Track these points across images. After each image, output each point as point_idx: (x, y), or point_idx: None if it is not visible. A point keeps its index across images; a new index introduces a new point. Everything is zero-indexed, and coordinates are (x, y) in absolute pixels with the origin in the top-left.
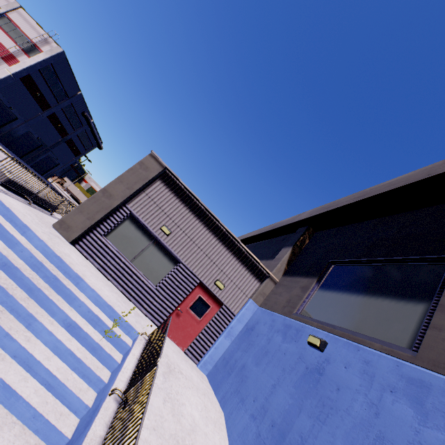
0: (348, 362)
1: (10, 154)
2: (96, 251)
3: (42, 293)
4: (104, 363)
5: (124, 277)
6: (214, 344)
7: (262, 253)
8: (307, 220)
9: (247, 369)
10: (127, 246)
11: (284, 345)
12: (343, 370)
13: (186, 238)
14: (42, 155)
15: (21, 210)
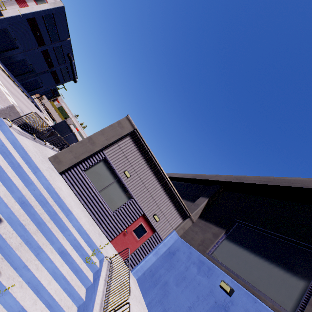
0: (247, 309)
1: (8, 73)
2: (76, 181)
3: (46, 226)
4: (82, 282)
5: (93, 203)
6: (145, 258)
7: (183, 193)
8: (222, 182)
9: (169, 286)
10: (98, 180)
11: (198, 277)
12: None
13: (140, 182)
14: (31, 78)
15: (32, 150)
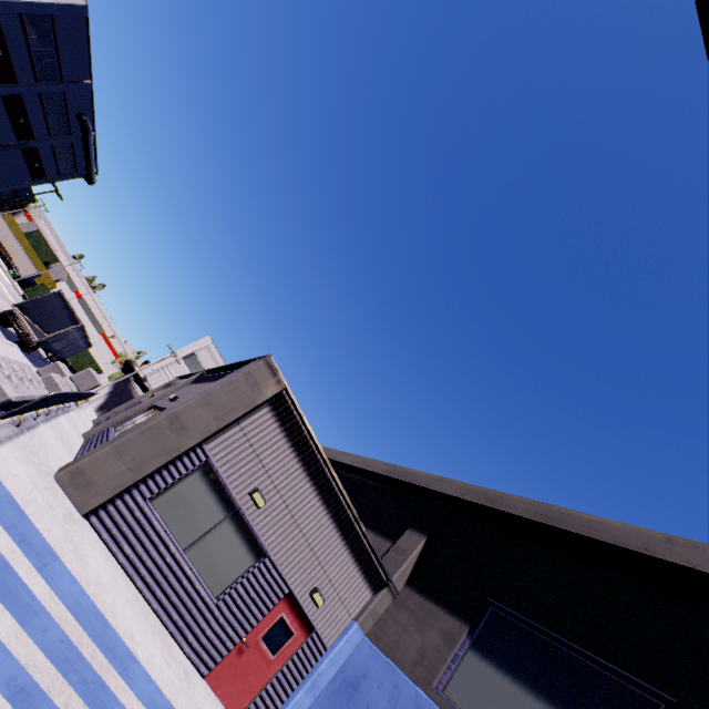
0: None
1: None
2: (129, 530)
3: None
4: None
5: (168, 582)
6: (287, 704)
7: (365, 510)
8: (454, 498)
9: None
10: (185, 521)
11: None
12: None
13: (286, 514)
14: None
15: (27, 482)
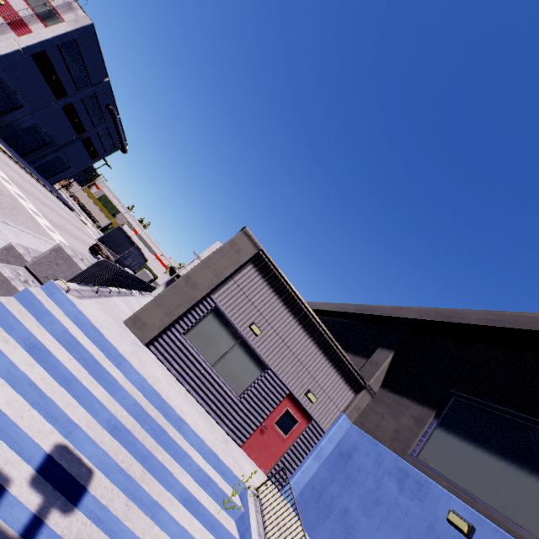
0: None
1: (11, 154)
2: (174, 354)
3: (156, 461)
4: None
5: (205, 386)
6: (300, 467)
7: (344, 340)
8: (414, 320)
9: (353, 517)
10: (209, 347)
11: (402, 500)
12: None
13: (277, 339)
14: (50, 155)
15: (103, 320)
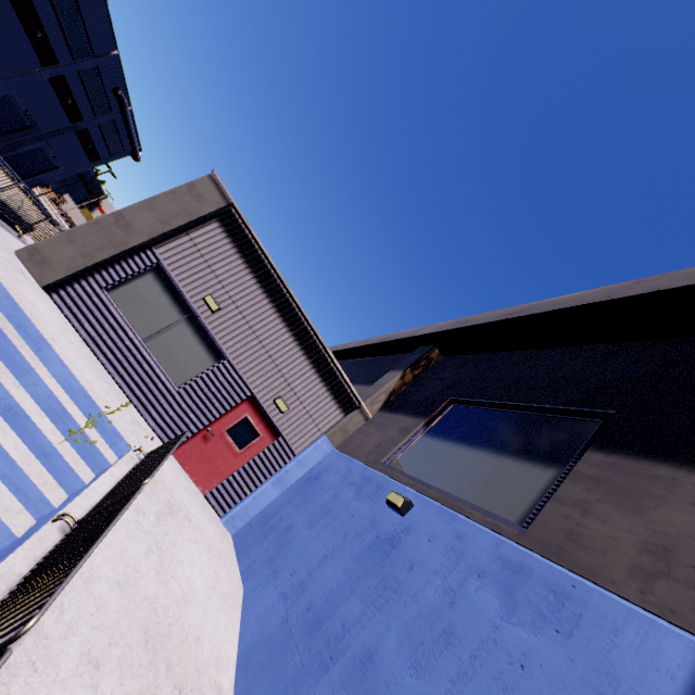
0: (435, 534)
1: None
2: (88, 311)
3: None
4: (60, 480)
5: (128, 362)
6: (254, 492)
7: (359, 375)
8: (434, 335)
9: (294, 532)
10: (143, 315)
11: (354, 505)
12: (425, 544)
13: (243, 324)
14: (30, 144)
15: None
